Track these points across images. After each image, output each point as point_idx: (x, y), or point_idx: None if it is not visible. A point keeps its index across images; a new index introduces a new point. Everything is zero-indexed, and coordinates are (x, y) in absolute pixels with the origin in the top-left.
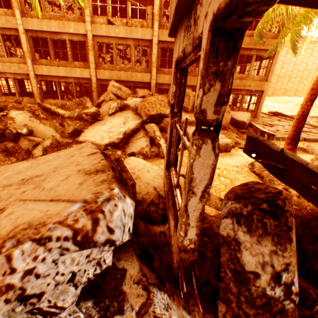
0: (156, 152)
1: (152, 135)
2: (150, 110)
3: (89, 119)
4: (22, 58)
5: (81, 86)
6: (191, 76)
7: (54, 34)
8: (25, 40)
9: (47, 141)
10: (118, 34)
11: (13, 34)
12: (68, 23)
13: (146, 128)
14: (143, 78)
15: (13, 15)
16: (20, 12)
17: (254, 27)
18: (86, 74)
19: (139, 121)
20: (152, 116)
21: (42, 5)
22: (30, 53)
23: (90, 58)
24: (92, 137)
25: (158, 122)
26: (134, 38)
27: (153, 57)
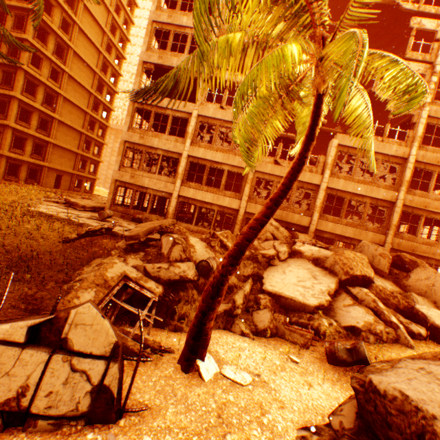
0: (392, 334)
1: (372, 306)
2: (353, 268)
3: (262, 262)
4: (171, 178)
5: (200, 210)
6: (360, 229)
7: (215, 163)
8: (184, 163)
9: (247, 286)
10: (282, 173)
11: (174, 157)
12: (233, 157)
13: (354, 293)
14: (300, 220)
15: (182, 142)
16: (191, 141)
17: (426, 188)
18: (234, 205)
19: (335, 279)
20: (355, 276)
21: (214, 139)
22: (183, 175)
23: (245, 190)
24: (284, 289)
25: (357, 285)
26: (300, 180)
27: (317, 201)
